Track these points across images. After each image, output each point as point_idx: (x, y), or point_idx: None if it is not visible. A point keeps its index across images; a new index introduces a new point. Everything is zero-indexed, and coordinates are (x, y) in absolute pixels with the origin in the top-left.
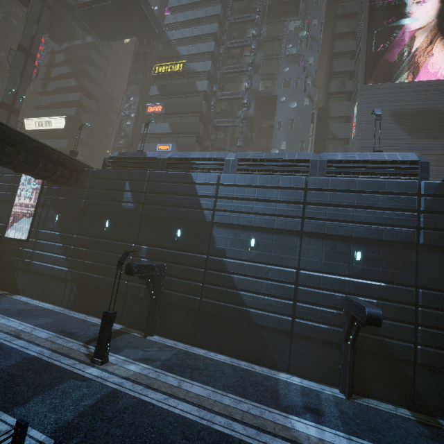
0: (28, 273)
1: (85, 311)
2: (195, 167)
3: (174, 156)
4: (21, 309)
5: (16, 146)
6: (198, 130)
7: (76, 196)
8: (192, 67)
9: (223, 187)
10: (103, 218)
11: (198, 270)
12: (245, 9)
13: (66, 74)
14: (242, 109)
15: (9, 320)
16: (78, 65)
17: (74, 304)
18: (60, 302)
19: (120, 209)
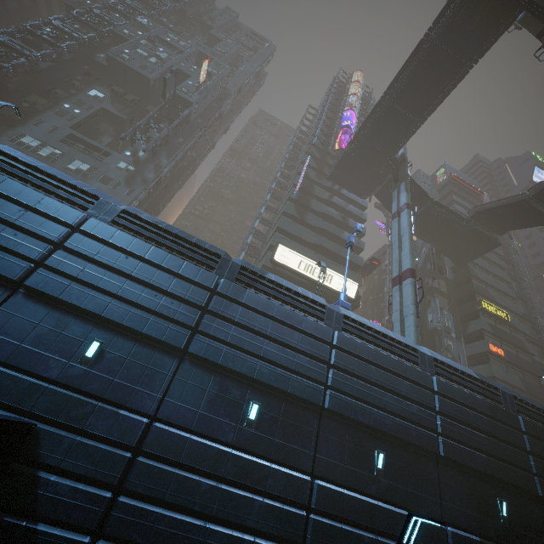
0: None
1: None
2: None
3: None
4: None
5: None
6: None
7: None
8: (512, 322)
9: None
10: None
11: None
12: None
13: (331, 217)
14: None
15: None
16: (353, 221)
17: None
18: None
19: None
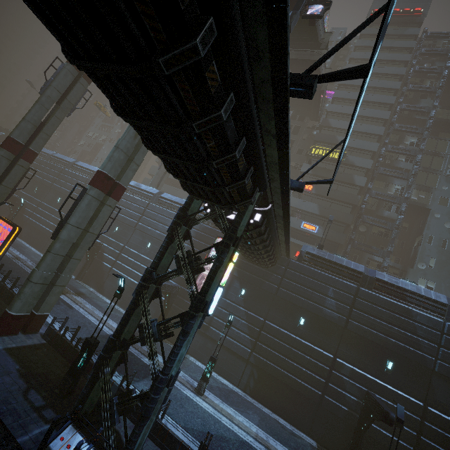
0: (202, 336)
1: (266, 404)
2: (410, 301)
3: (383, 278)
4: (219, 388)
5: (273, 246)
6: (349, 222)
7: (269, 280)
8: (351, 160)
9: (449, 338)
10: (297, 313)
11: (415, 418)
12: (406, 116)
13: None
14: (389, 210)
15: (232, 410)
16: None
17: (253, 390)
18: (237, 382)
19: (320, 313)
